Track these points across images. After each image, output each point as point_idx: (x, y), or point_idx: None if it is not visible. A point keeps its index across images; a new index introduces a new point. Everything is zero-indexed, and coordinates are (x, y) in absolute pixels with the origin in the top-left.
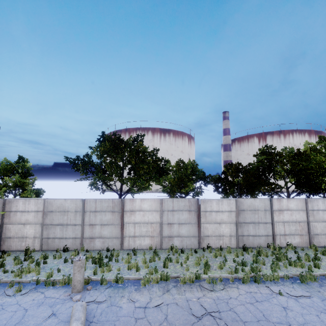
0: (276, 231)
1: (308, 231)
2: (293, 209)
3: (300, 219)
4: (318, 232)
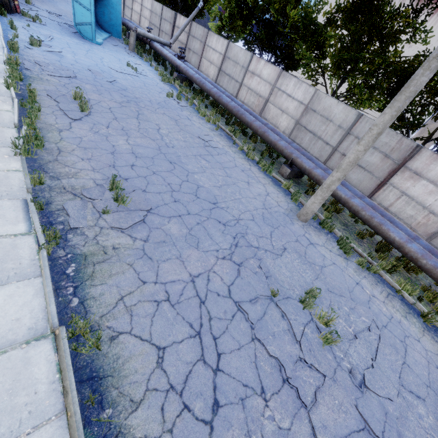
0: (132, 17)
1: (139, 22)
2: (138, 2)
3: (139, 12)
4: (142, 25)
